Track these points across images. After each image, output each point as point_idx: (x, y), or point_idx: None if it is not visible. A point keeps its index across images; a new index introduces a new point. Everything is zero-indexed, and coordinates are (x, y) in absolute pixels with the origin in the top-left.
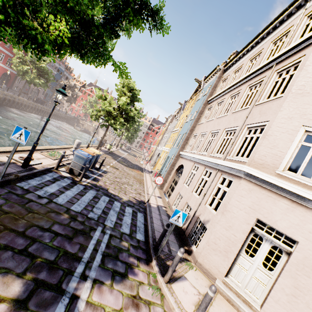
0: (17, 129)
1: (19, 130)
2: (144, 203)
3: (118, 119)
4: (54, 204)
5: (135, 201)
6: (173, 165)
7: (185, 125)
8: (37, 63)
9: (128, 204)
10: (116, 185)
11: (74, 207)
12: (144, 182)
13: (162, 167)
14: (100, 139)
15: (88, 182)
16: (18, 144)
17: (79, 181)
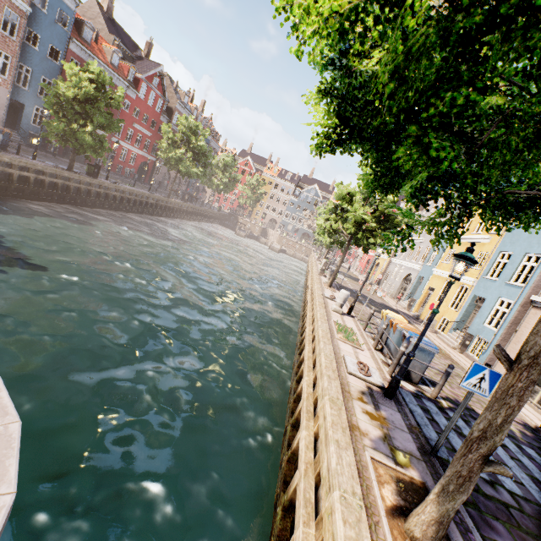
0: (474, 369)
1: (478, 371)
2: (533, 429)
3: (380, 234)
4: (524, 503)
5: (523, 428)
6: (515, 322)
7: (522, 233)
8: (193, 141)
9: (534, 445)
10: (454, 384)
11: (538, 498)
12: (450, 355)
13: (460, 317)
14: (277, 248)
15: (440, 396)
16: (471, 395)
17: (435, 399)
